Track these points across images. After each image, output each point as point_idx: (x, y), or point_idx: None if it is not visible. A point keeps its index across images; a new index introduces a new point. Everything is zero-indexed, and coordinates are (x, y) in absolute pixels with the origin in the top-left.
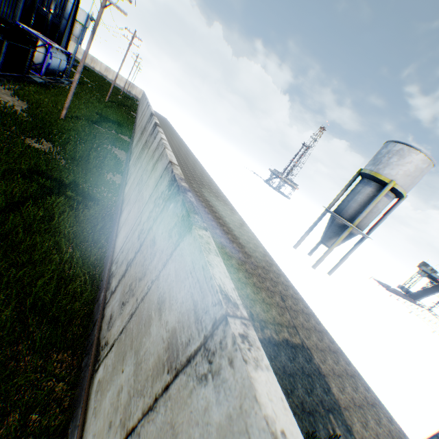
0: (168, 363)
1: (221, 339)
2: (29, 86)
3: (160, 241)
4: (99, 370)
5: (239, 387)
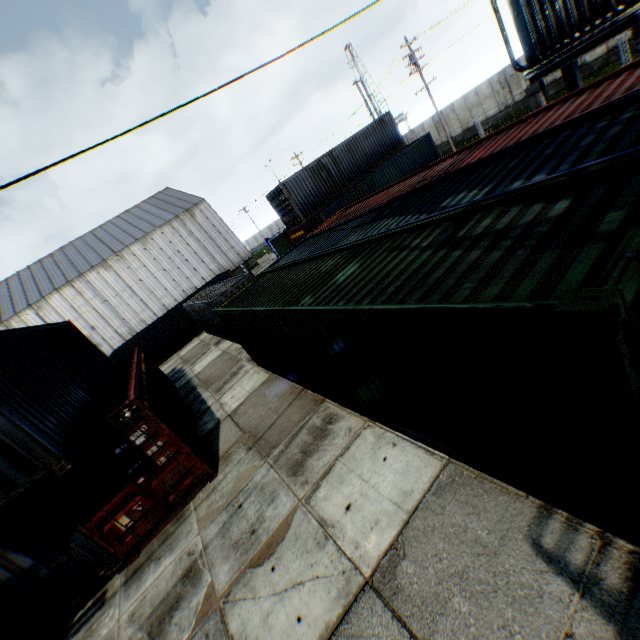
0: None
1: None
2: None
3: None
4: None
5: None
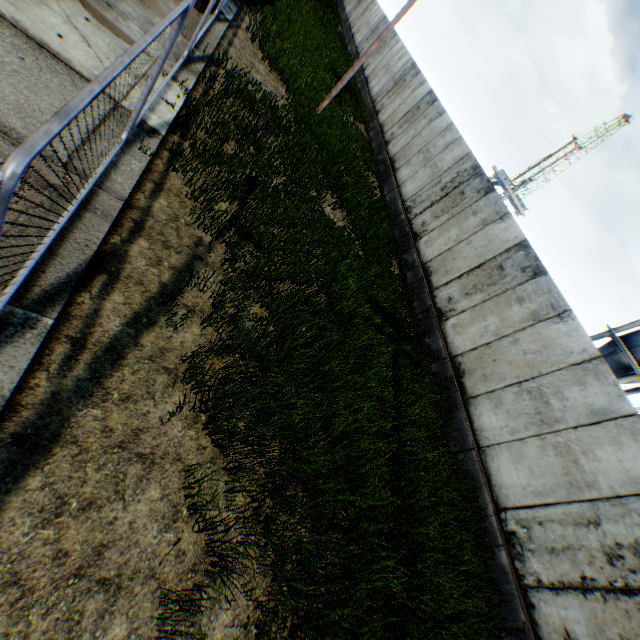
0: None
1: None
2: (259, 10)
3: None
4: None
5: None
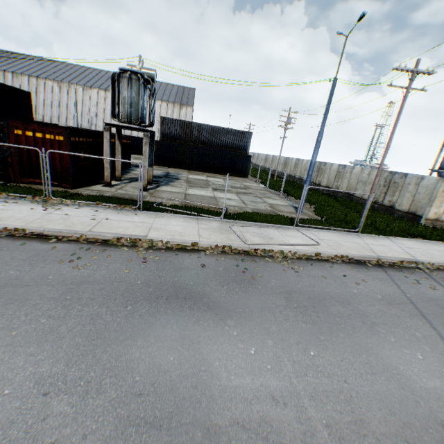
0: (416, 185)
1: (423, 177)
2: None
3: (397, 180)
4: (395, 205)
5: (426, 177)
